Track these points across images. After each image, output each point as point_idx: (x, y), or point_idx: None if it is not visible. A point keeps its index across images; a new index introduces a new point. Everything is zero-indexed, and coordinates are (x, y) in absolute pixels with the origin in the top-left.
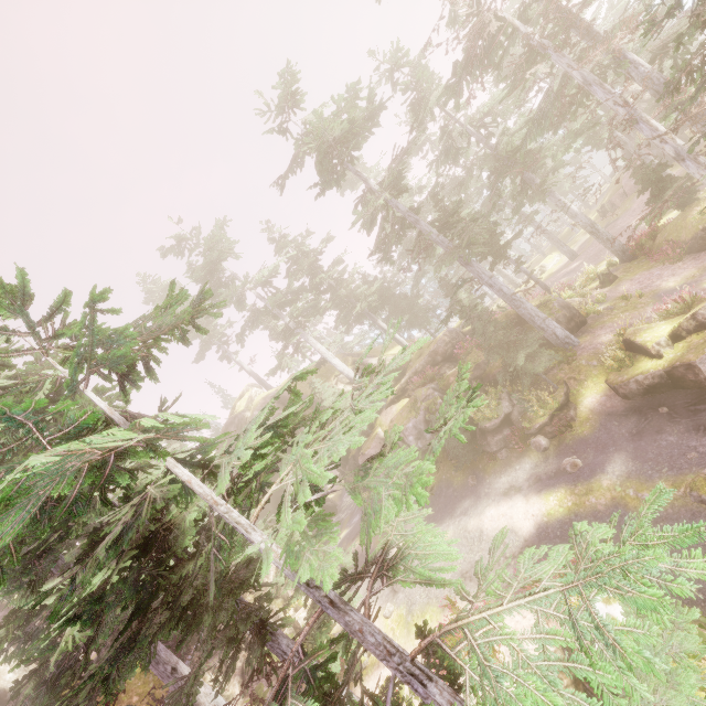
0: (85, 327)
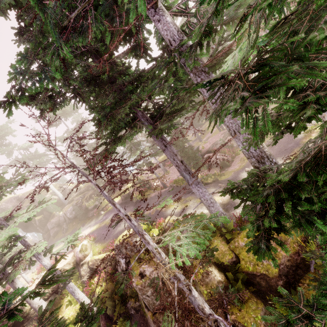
0: None
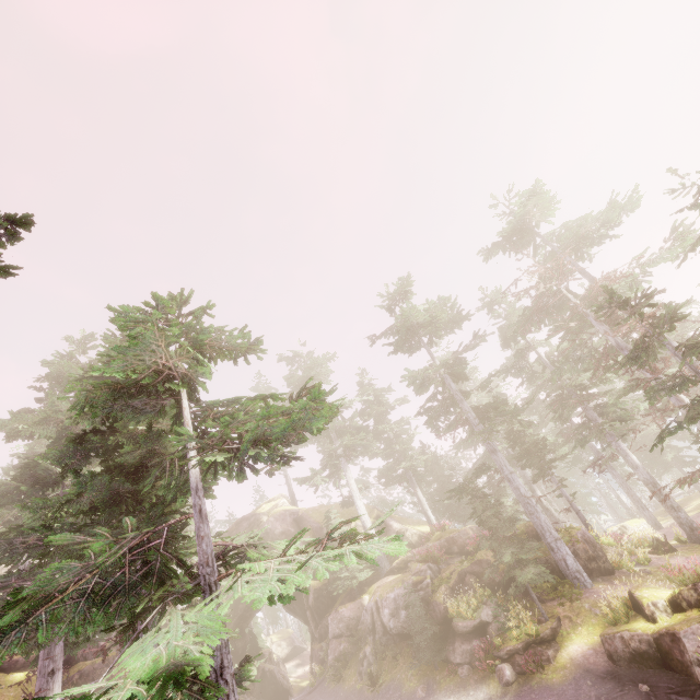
0: (197, 316)
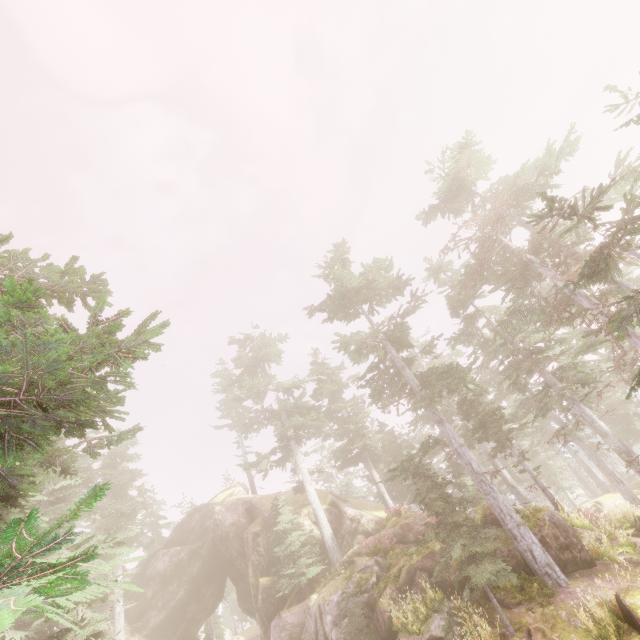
0: None
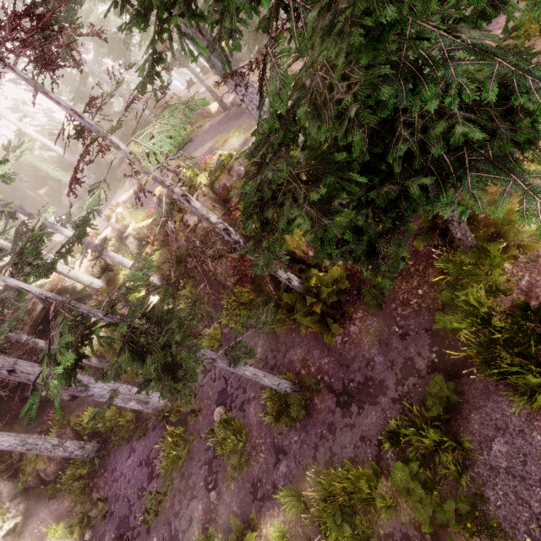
0: None
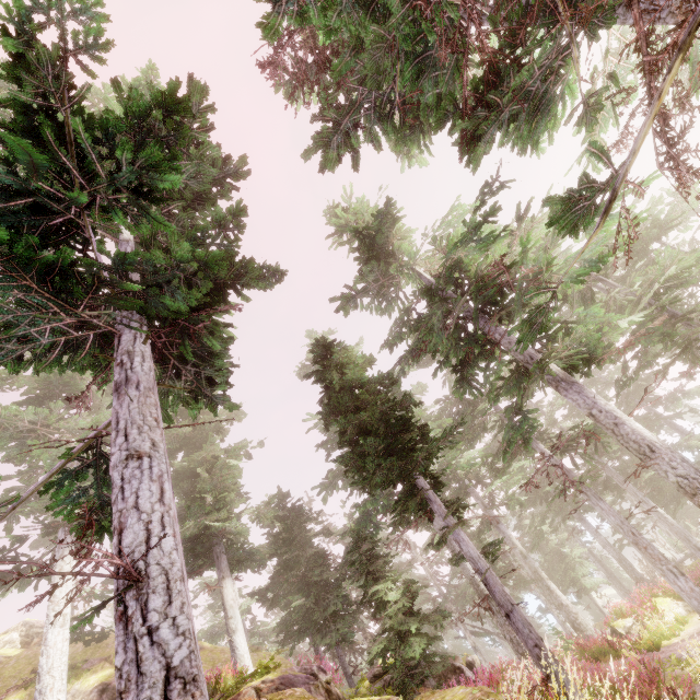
0: None
